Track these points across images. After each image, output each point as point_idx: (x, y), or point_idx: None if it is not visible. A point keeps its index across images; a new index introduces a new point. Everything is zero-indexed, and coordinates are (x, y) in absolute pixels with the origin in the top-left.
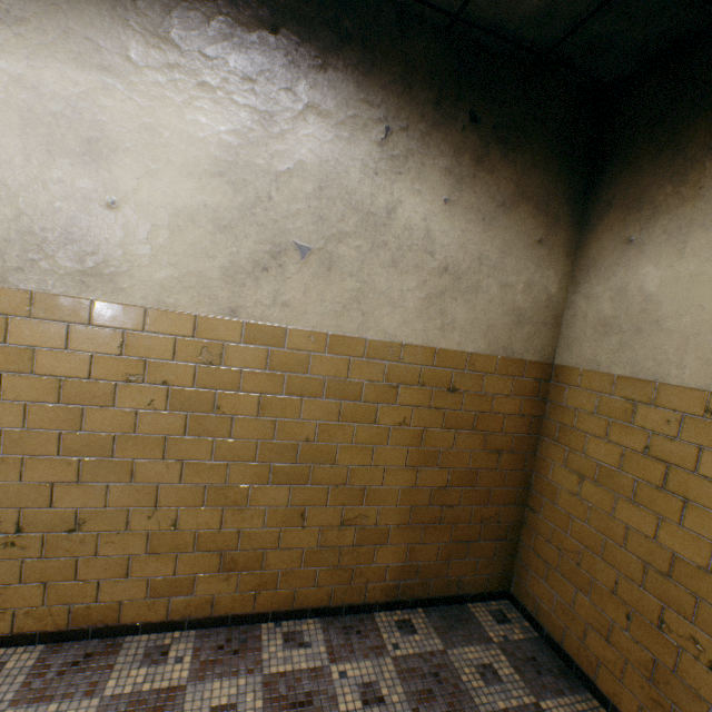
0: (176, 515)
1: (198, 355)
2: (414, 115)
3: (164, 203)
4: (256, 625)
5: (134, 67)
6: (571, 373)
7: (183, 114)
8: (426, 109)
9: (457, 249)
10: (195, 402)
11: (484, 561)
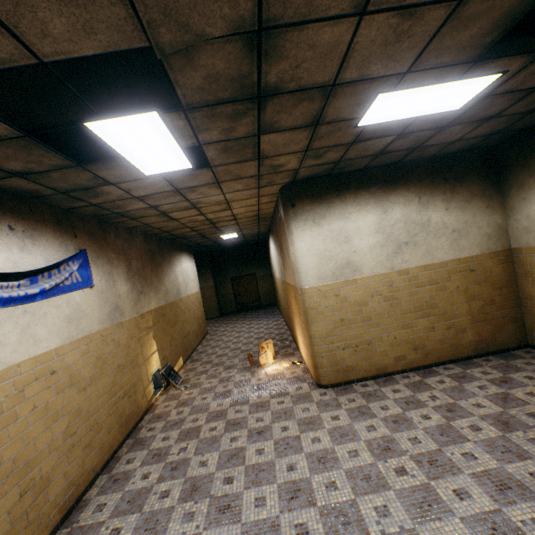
0: (394, 335)
1: (386, 284)
2: (425, 189)
3: (366, 245)
4: (430, 368)
5: (350, 215)
6: (519, 250)
7: (364, 220)
8: (429, 185)
9: (455, 223)
10: (389, 298)
11: (511, 333)
